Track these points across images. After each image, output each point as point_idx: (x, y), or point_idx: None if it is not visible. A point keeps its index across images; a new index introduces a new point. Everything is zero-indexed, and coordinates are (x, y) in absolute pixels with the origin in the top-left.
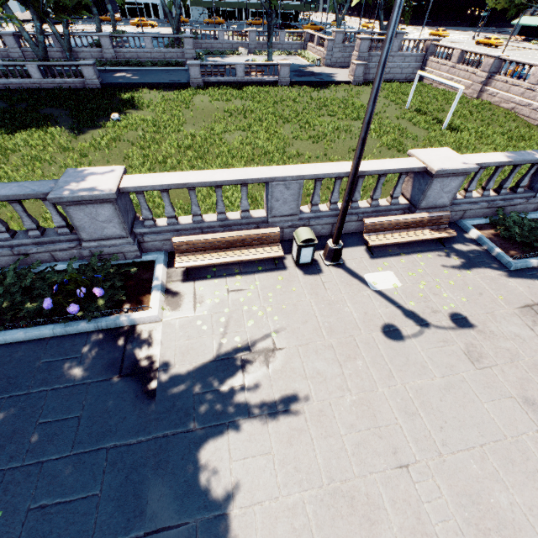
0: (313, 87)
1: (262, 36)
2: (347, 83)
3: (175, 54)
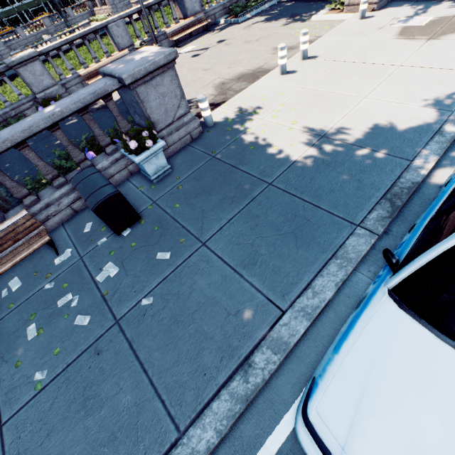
0: None
1: (55, 22)
2: (138, 20)
3: None
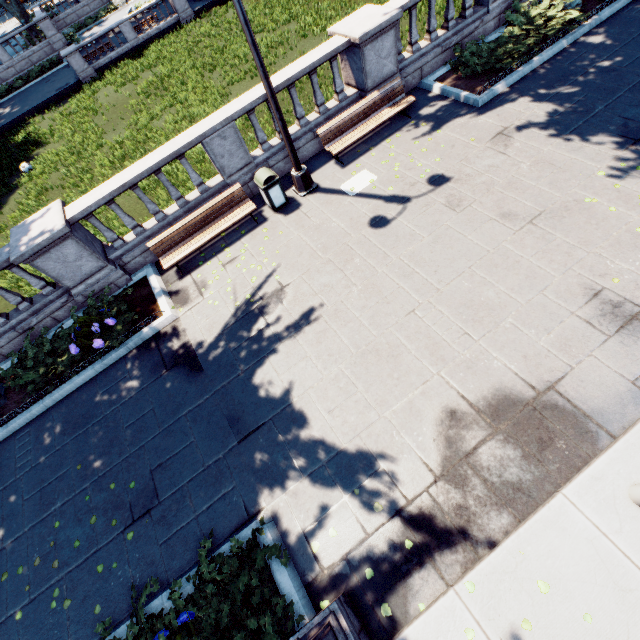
0: (224, 5)
1: None
2: None
3: (41, 52)
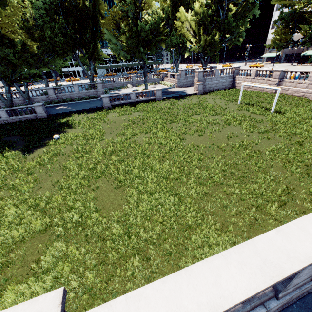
0: (177, 99)
1: (138, 77)
2: (195, 94)
3: (92, 92)
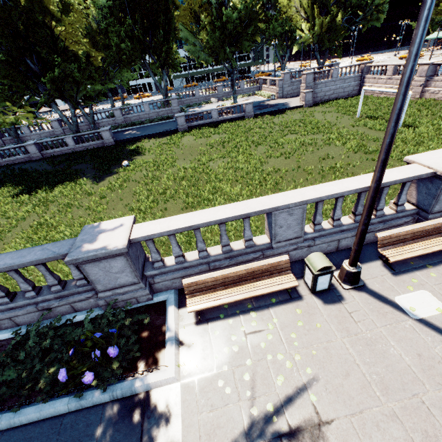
0: (273, 115)
1: (226, 88)
2: (300, 107)
3: (165, 111)
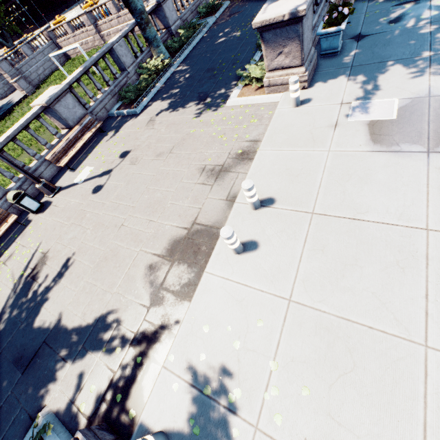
0: (3, 120)
1: None
2: (25, 98)
3: None
